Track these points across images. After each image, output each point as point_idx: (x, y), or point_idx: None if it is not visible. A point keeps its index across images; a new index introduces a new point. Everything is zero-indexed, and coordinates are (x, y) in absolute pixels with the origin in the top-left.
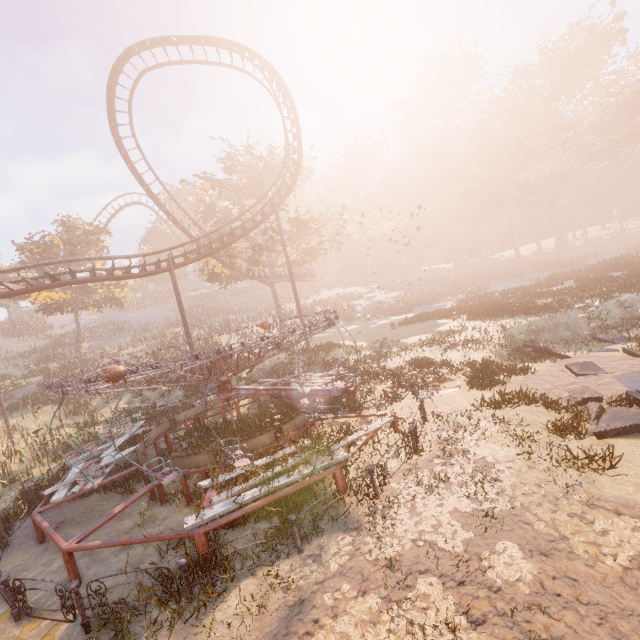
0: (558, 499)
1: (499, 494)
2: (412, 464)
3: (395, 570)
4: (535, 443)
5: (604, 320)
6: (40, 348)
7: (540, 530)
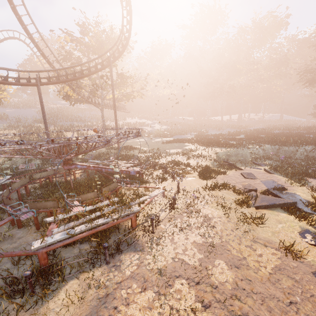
0: (241, 238)
1: (215, 234)
2: (172, 215)
3: (162, 275)
4: (229, 209)
5: (256, 155)
6: None
7: (234, 254)
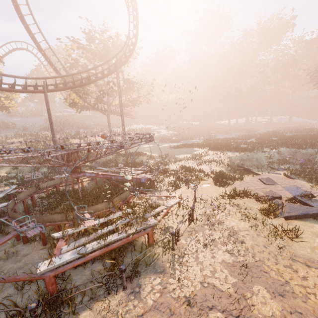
0: (276, 255)
1: (245, 251)
2: (191, 228)
3: (192, 306)
4: (255, 220)
5: (272, 159)
6: None
7: (274, 277)
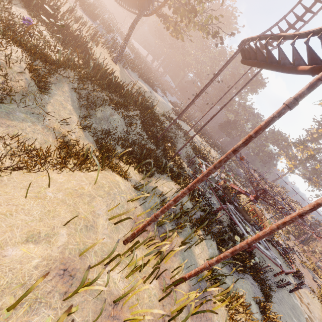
0: None
1: None
2: None
3: None
4: None
5: None
6: None
7: None
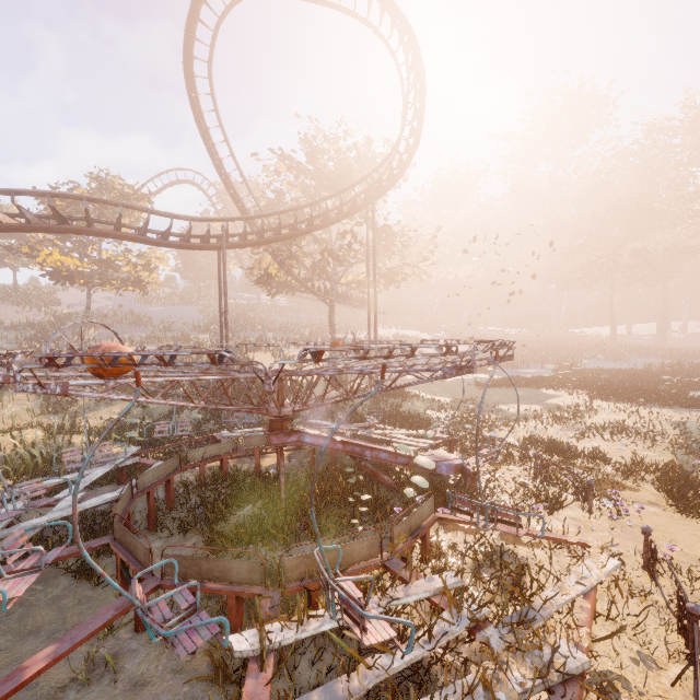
0: None
1: None
2: None
3: None
4: None
5: None
6: (39, 323)
7: None
